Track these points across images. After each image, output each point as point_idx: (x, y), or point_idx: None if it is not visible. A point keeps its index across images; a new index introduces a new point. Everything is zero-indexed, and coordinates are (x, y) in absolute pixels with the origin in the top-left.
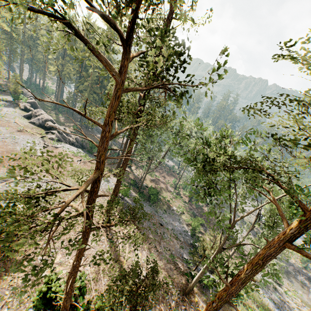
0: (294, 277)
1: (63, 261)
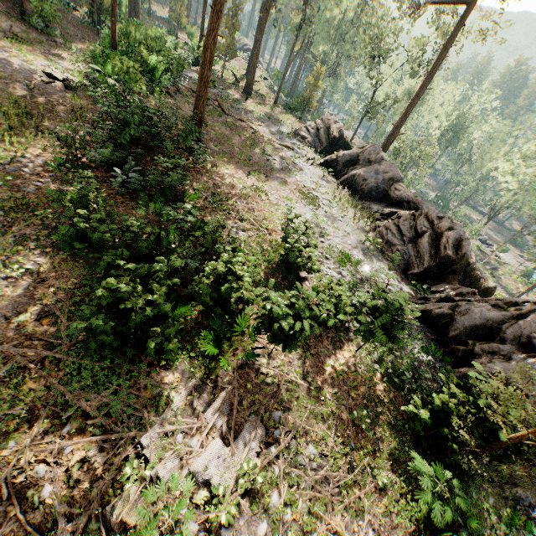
0: None
1: None
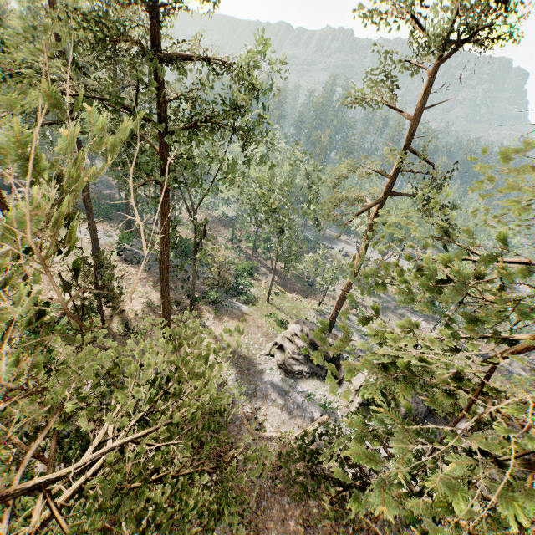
0: (393, 311)
1: (45, 298)
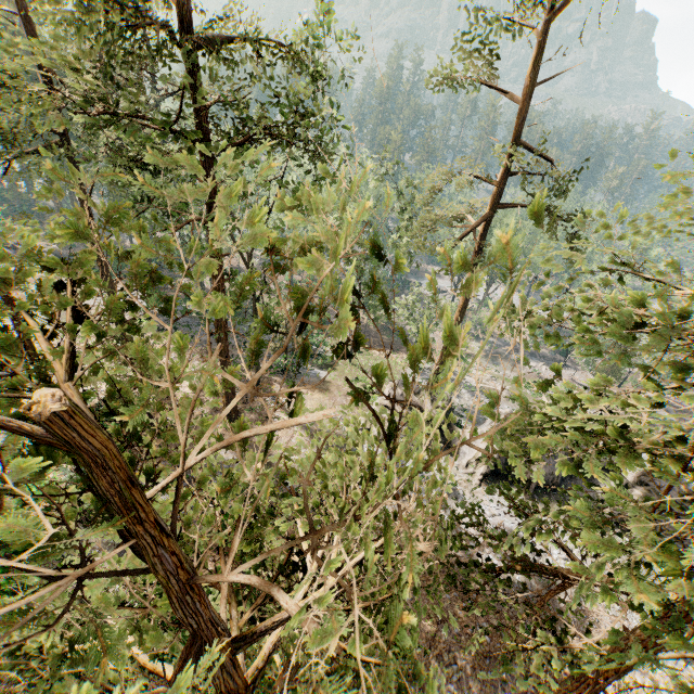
0: (506, 357)
1: None
